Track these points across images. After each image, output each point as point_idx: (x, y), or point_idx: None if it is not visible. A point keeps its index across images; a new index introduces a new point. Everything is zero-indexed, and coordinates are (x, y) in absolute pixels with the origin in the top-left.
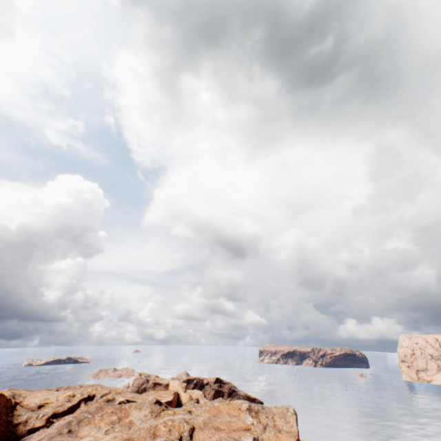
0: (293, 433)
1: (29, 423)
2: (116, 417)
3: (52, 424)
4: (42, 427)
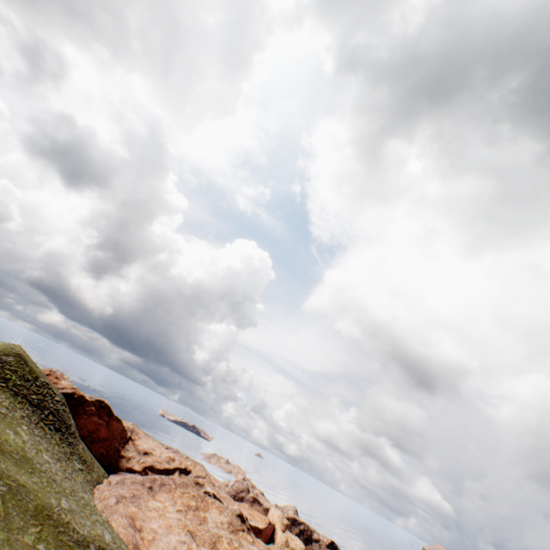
0: None
1: (131, 461)
2: (194, 504)
3: (146, 475)
4: (138, 472)
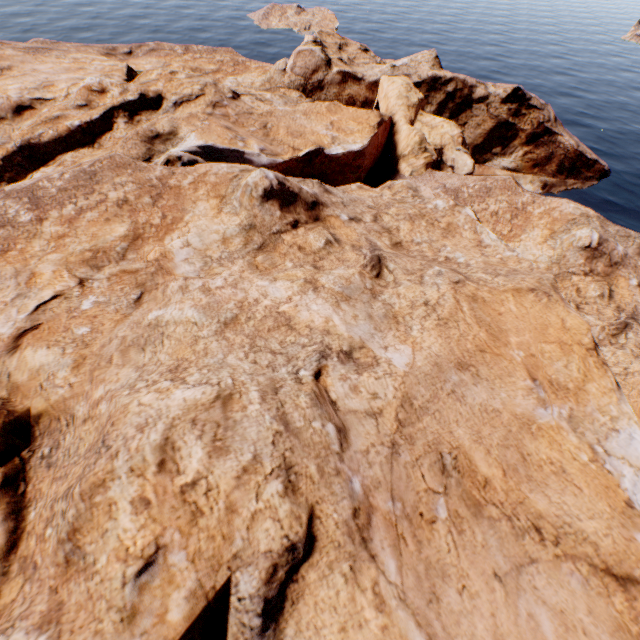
0: None
1: None
2: (123, 233)
3: (28, 176)
4: None
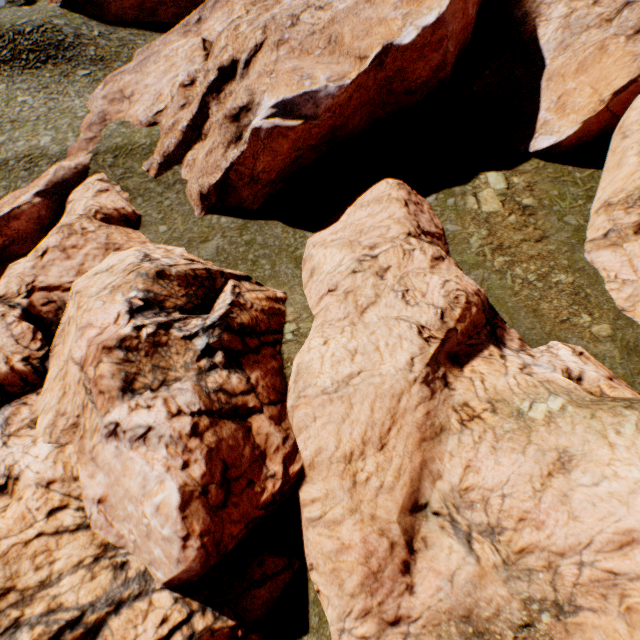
0: None
1: None
2: None
3: None
4: None
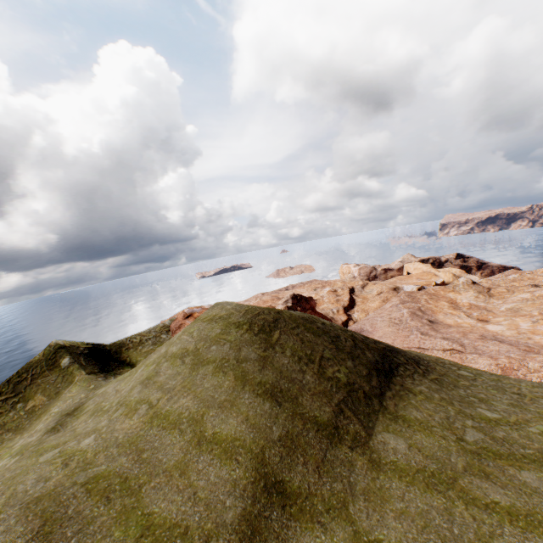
0: None
1: (336, 319)
2: (446, 303)
3: (351, 317)
4: (348, 321)
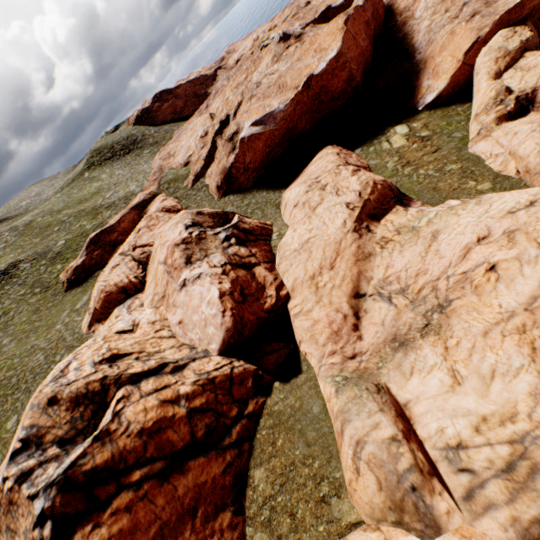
0: (488, 20)
1: None
2: (244, 78)
3: None
4: None
